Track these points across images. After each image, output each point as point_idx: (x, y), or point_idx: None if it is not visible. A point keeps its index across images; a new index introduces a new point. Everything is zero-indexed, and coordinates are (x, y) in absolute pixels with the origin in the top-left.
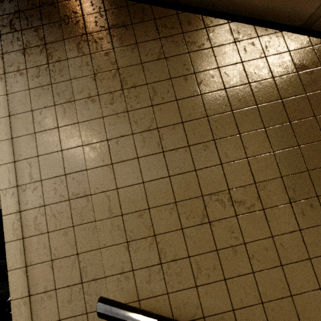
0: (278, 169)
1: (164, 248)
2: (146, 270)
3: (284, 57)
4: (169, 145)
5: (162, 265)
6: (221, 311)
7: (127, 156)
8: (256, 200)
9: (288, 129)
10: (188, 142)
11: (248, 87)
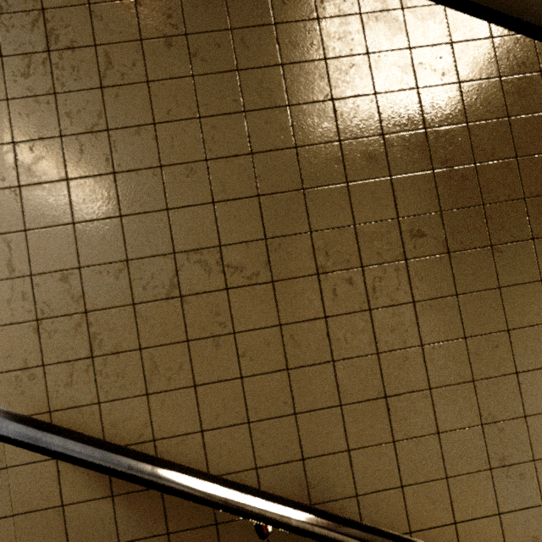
0: (307, 219)
1: (100, 333)
2: (67, 366)
3: (350, 23)
4: (126, 161)
5: (94, 360)
6: (184, 432)
7: (48, 175)
8: (263, 266)
9: (334, 152)
10: (161, 160)
11: (278, 72)
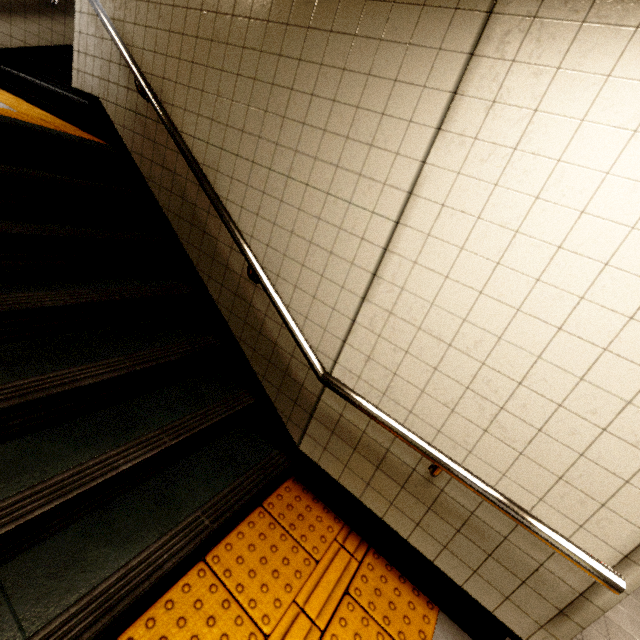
0: None
1: None
2: (120, 0)
3: None
4: None
5: (126, 0)
6: (139, 47)
7: None
8: None
9: None
10: None
11: None
